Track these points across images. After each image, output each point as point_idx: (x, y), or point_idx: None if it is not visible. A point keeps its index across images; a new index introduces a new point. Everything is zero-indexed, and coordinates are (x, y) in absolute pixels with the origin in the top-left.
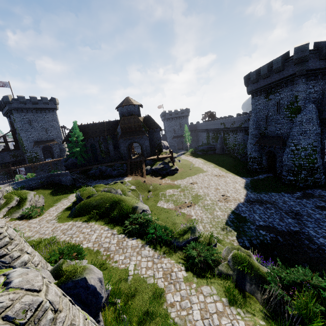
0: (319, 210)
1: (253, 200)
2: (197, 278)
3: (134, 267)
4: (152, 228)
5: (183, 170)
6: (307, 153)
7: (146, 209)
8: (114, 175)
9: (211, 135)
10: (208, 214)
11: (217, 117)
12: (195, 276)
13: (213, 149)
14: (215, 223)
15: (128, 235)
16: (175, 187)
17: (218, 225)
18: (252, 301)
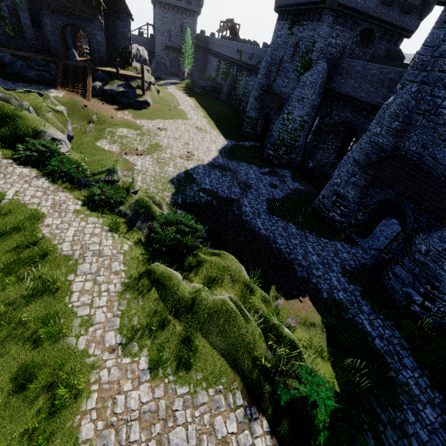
0: (269, 187)
1: (218, 165)
2: (91, 212)
3: (15, 193)
4: (57, 161)
5: (158, 108)
6: (294, 126)
7: (60, 139)
8: (31, 79)
9: (223, 67)
10: (157, 167)
11: (240, 38)
12: (90, 210)
13: (218, 91)
14: (159, 178)
15: (19, 162)
16: (134, 128)
17: (160, 181)
18: (136, 233)
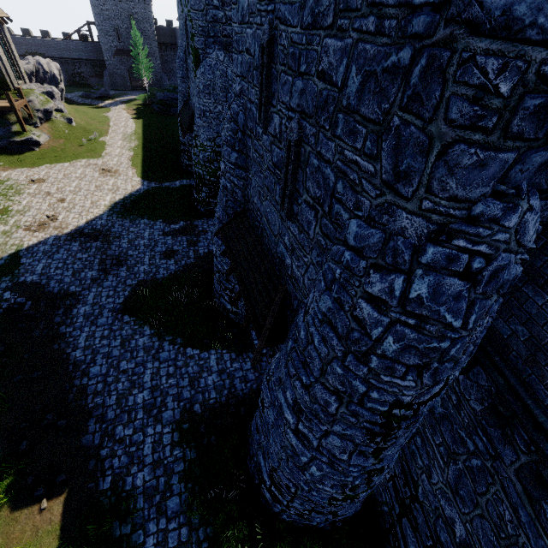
0: (160, 258)
1: (88, 232)
2: None
3: None
4: None
5: (58, 145)
6: (206, 156)
7: None
8: None
9: None
10: None
11: None
12: None
13: None
14: None
15: None
16: None
17: None
18: None
